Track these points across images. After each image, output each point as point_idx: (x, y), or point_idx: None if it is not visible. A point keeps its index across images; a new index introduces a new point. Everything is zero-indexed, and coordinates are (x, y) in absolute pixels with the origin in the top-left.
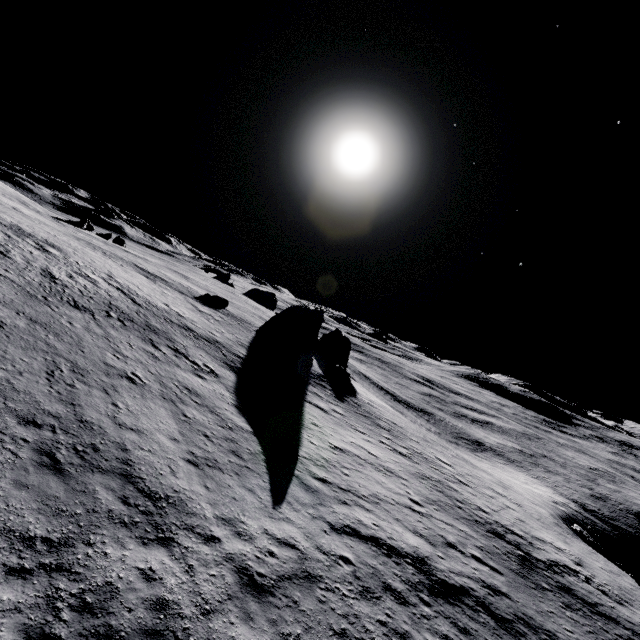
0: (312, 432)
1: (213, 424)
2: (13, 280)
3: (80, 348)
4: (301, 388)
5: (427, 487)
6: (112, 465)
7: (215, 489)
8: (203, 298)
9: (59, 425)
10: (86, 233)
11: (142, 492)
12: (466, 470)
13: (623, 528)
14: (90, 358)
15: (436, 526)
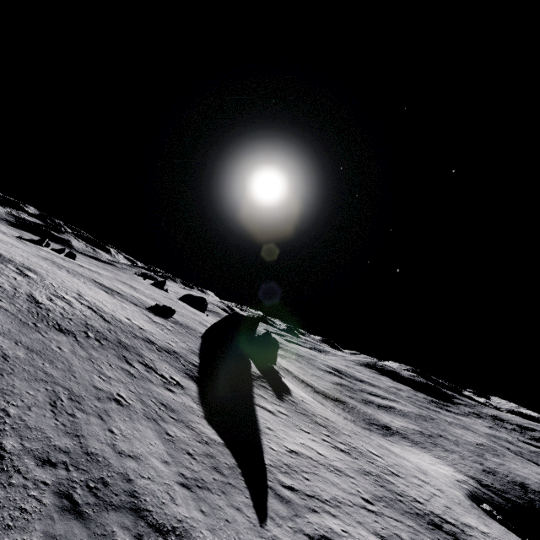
0: (269, 437)
1: (192, 440)
2: (6, 309)
3: (72, 373)
4: (249, 391)
5: (371, 483)
6: (122, 499)
7: (210, 512)
8: (153, 308)
9: (70, 461)
10: (45, 250)
11: (152, 526)
12: (392, 460)
13: (514, 500)
14: (82, 383)
15: (390, 524)
